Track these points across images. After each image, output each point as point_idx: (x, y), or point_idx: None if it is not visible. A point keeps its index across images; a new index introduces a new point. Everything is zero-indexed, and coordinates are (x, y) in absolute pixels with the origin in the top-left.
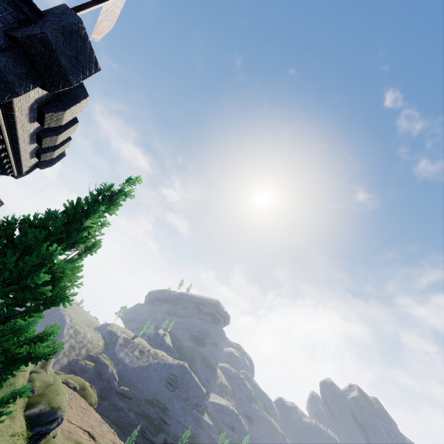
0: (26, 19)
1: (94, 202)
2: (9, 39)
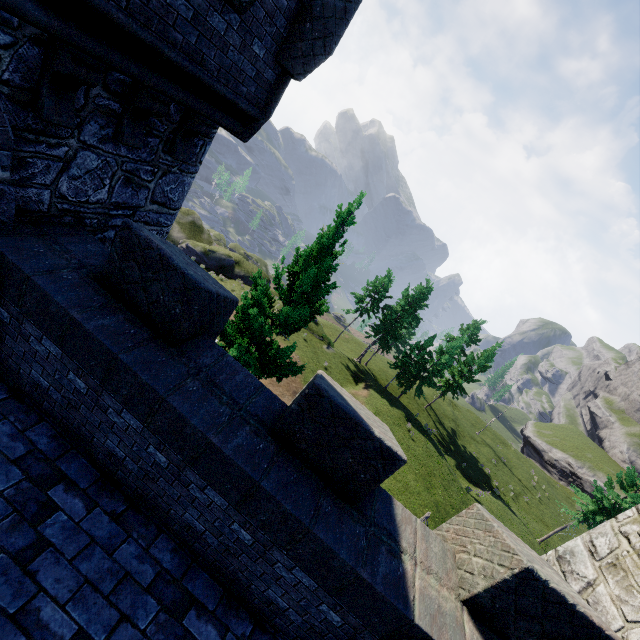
0: (297, 5)
1: (337, 230)
2: (277, 65)
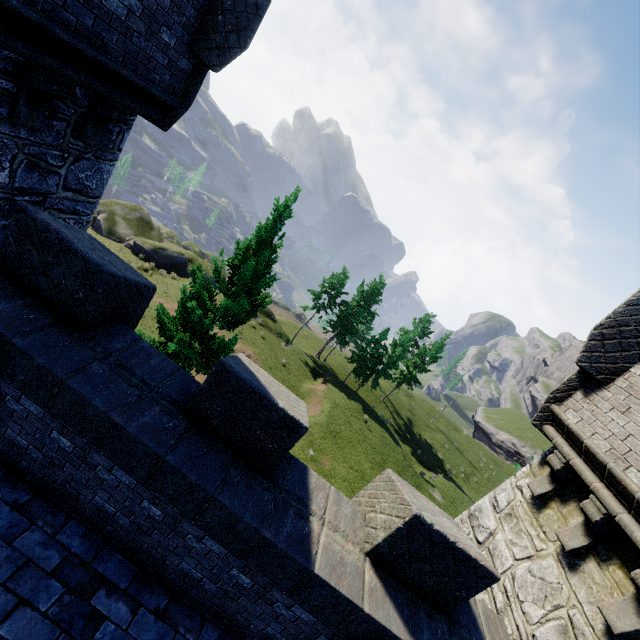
0: None
1: (275, 223)
2: (192, 55)
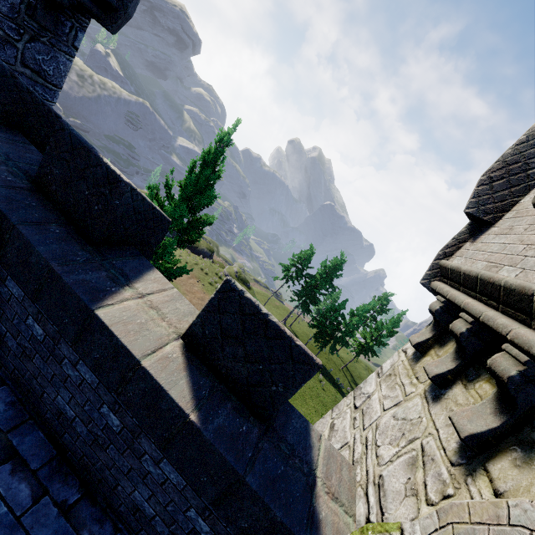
0: None
1: (217, 148)
2: None
